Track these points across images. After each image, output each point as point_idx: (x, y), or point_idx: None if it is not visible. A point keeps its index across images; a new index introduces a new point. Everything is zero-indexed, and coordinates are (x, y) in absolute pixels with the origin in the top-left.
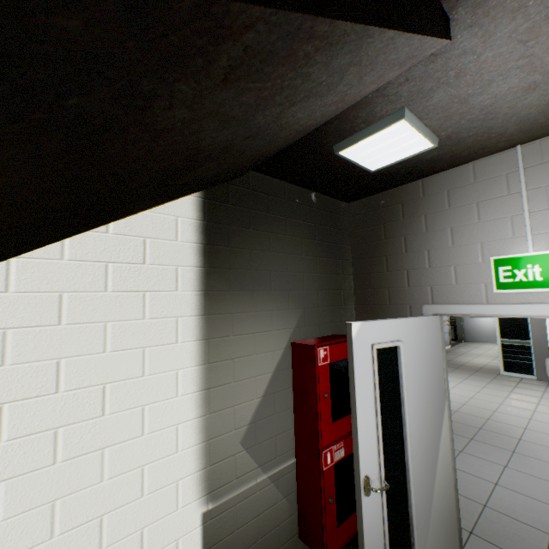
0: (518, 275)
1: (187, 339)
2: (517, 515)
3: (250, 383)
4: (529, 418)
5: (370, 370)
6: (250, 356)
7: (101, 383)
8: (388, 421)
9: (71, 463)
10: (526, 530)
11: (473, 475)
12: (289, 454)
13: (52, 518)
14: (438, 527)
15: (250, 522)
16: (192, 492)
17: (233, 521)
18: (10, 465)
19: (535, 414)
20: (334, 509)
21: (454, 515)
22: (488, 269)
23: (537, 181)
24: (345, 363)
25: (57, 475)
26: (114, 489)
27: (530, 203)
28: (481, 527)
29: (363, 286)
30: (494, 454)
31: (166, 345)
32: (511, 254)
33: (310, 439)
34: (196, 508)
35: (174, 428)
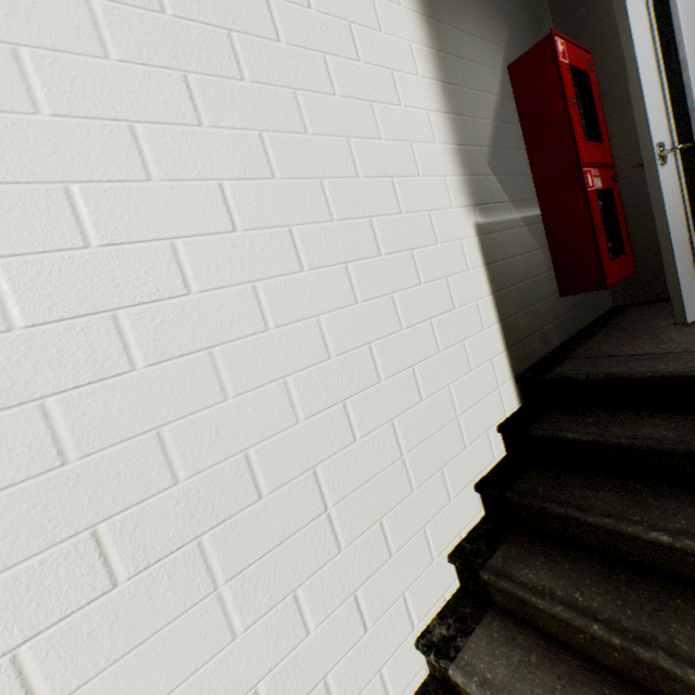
0: None
1: (408, 7)
2: None
3: (479, 98)
4: None
5: (643, 12)
6: (471, 63)
7: (345, 21)
8: (669, 91)
9: (348, 104)
10: None
11: None
12: (533, 203)
13: (351, 157)
14: None
15: (515, 258)
16: (459, 197)
17: (502, 249)
18: (298, 76)
19: None
20: (603, 240)
21: None
22: None
23: None
24: (582, 77)
25: (341, 111)
26: (393, 155)
27: None
28: None
29: (569, 12)
30: None
31: (391, 4)
32: None
33: (562, 166)
34: (467, 216)
35: (425, 114)
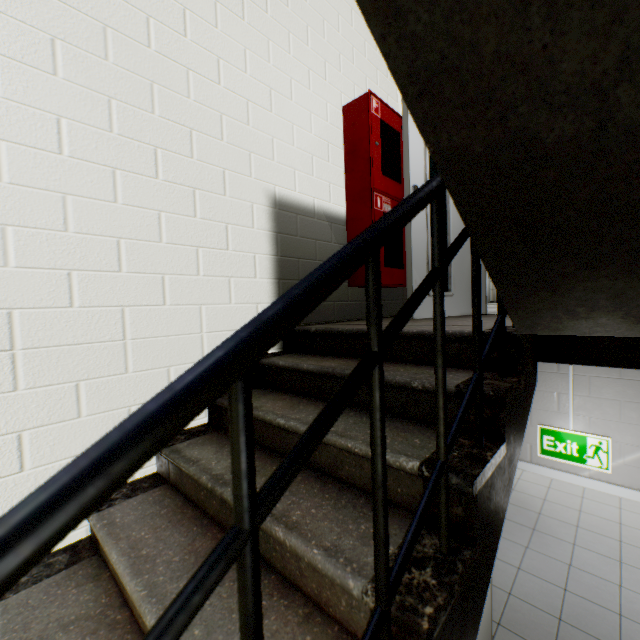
0: (559, 447)
1: None
2: (535, 602)
3: None
4: (548, 486)
5: None
6: None
7: None
8: None
9: None
10: (541, 616)
11: (500, 560)
12: None
13: None
14: (477, 639)
15: None
16: None
17: None
18: None
19: (553, 481)
20: None
21: (489, 625)
22: (534, 433)
23: (583, 369)
24: None
25: None
26: None
27: (575, 387)
28: (507, 617)
29: None
30: (518, 533)
31: None
32: (555, 425)
33: None
34: None
35: None
